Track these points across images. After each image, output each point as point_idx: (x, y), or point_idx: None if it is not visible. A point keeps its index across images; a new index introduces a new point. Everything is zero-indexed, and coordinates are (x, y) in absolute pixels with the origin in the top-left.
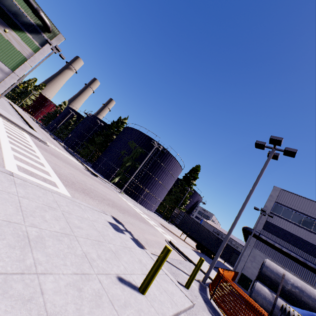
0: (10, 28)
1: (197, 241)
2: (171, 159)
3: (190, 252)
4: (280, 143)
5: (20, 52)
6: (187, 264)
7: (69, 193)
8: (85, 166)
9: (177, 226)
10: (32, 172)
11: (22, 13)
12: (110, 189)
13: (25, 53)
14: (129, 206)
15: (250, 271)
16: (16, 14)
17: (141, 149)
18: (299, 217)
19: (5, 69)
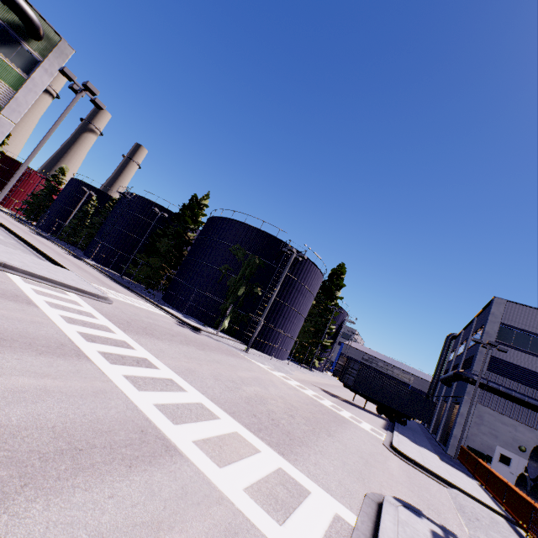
0: None
1: (382, 404)
2: (309, 267)
3: (411, 446)
4: None
5: None
6: (467, 504)
7: (318, 486)
8: (170, 312)
9: (346, 386)
10: (262, 483)
11: None
12: (239, 357)
13: None
14: (289, 387)
15: (477, 440)
16: None
17: (258, 258)
18: None
19: None
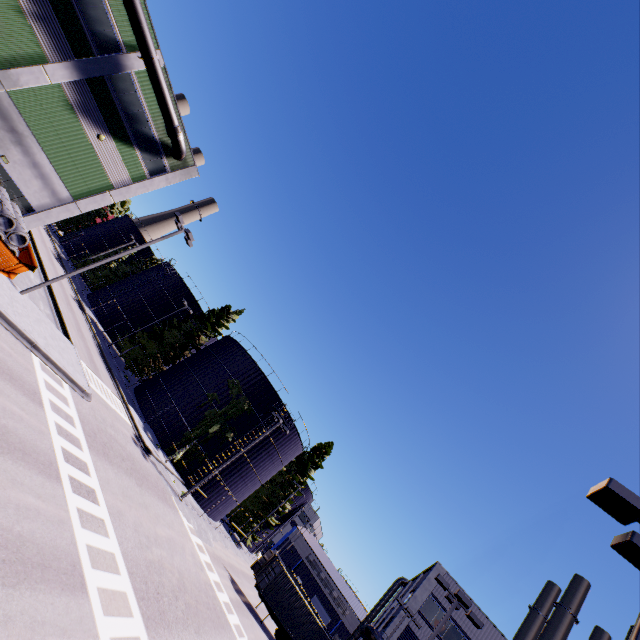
0: (111, 134)
1: (283, 627)
2: (293, 435)
3: None
4: (466, 606)
5: (108, 173)
6: None
7: None
8: (134, 419)
9: (257, 587)
10: None
11: (146, 118)
12: (169, 503)
13: (115, 178)
14: (196, 562)
15: None
16: (133, 117)
17: (249, 404)
18: (457, 635)
19: (62, 193)
